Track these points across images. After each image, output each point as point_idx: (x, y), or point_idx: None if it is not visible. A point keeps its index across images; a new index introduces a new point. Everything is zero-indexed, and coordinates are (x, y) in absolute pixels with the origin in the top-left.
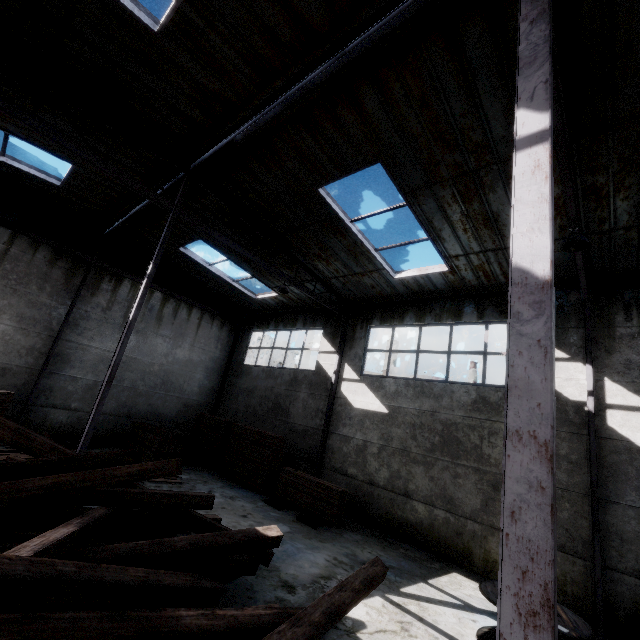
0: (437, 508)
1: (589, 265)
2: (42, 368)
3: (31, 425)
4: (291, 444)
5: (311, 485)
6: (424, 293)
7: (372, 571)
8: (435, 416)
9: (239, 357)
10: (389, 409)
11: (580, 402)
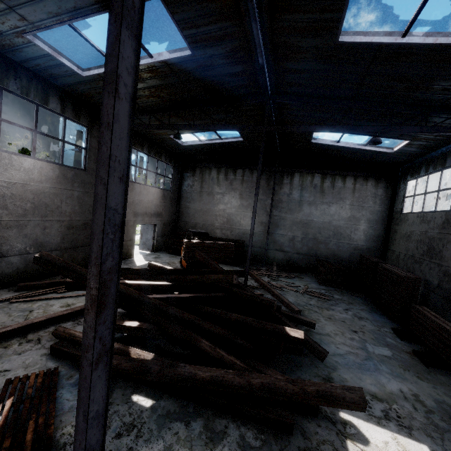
0: None
1: None
2: (267, 231)
3: (270, 259)
4: (445, 287)
5: (436, 327)
6: None
7: (339, 392)
8: None
9: (398, 207)
10: None
11: None
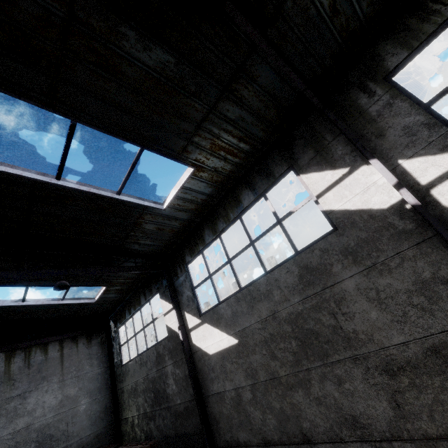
0: (348, 443)
1: (298, 74)
2: None
3: None
4: (182, 433)
5: None
6: (203, 206)
7: None
8: (277, 318)
9: (117, 360)
10: (237, 337)
11: (396, 204)
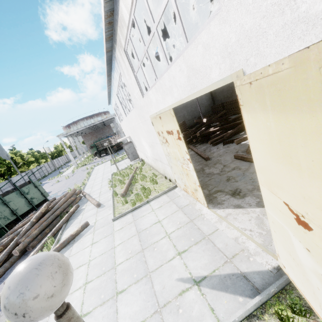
0: None
1: None
2: None
3: None
4: None
5: None
6: None
7: None
8: None
9: None
10: None
11: None
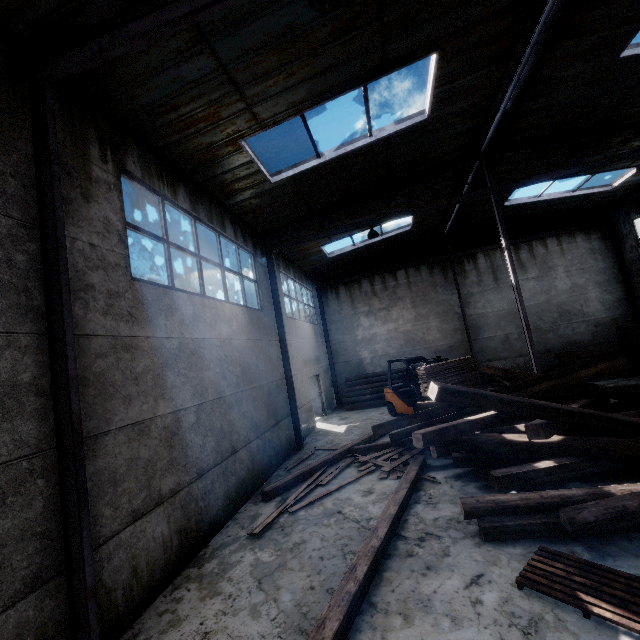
0: None
1: None
2: (468, 339)
3: (484, 376)
4: None
5: None
6: None
7: None
8: None
9: (632, 255)
10: None
11: None
